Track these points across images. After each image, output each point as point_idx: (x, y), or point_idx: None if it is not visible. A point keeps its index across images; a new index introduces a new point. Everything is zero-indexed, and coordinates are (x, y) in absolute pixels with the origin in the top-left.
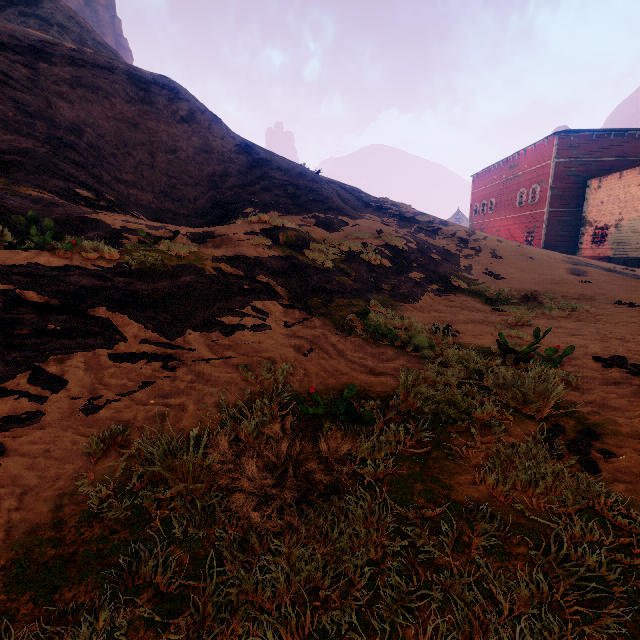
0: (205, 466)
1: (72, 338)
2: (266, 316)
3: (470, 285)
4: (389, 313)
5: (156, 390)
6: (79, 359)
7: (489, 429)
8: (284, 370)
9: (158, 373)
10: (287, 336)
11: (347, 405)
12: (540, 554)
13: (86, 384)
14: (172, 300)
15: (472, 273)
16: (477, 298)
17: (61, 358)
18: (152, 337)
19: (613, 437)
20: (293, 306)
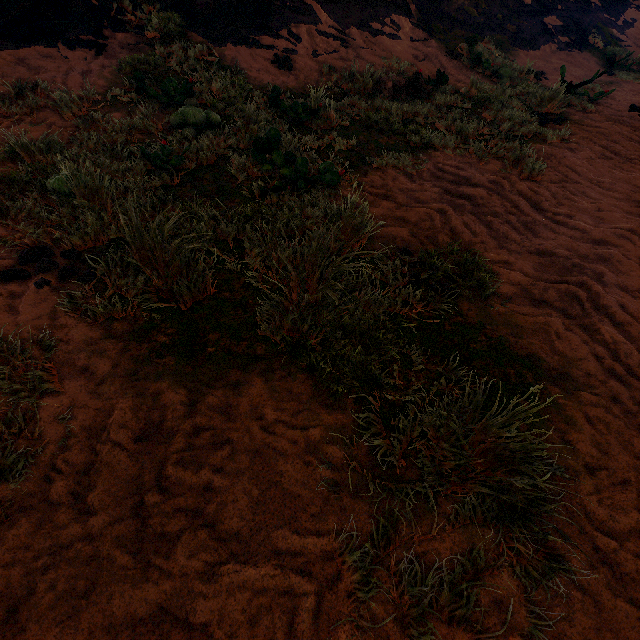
0: (373, 76)
1: (298, 14)
2: (399, 29)
3: (608, 46)
4: (496, 51)
5: (339, 56)
6: (304, 28)
7: (506, 108)
8: (405, 64)
9: (339, 48)
10: (410, 47)
11: (437, 71)
12: (488, 125)
13: (309, 43)
14: (342, 0)
15: (625, 32)
16: (602, 61)
17: (296, 26)
18: (333, 25)
19: (571, 123)
20: (419, 27)
